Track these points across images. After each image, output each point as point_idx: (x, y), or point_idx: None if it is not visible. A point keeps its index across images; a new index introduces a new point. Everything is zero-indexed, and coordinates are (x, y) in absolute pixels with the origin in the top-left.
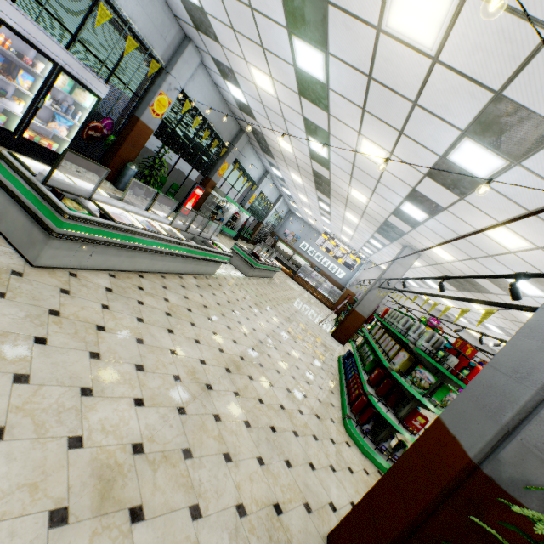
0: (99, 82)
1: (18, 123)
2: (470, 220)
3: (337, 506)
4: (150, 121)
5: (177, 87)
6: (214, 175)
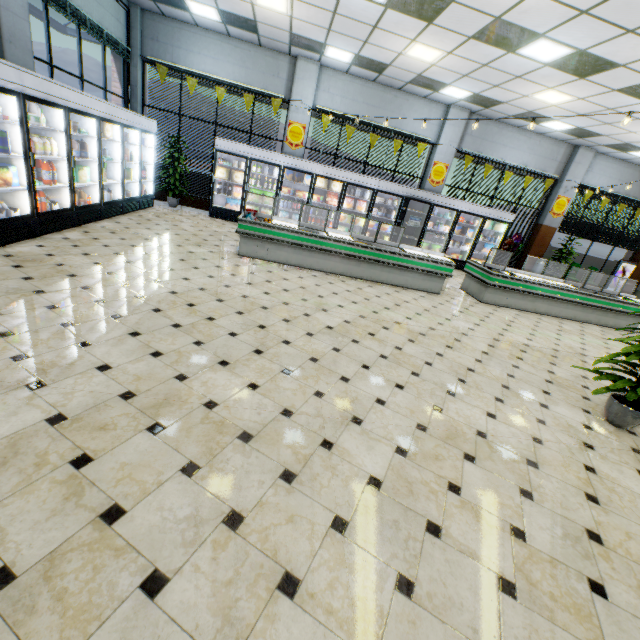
0: (508, 214)
1: (467, 256)
2: None
3: None
4: (551, 222)
5: (573, 186)
6: None
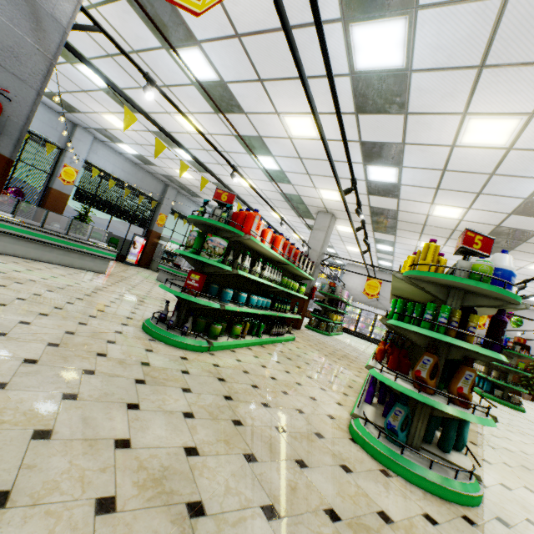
0: None
1: None
2: (275, 132)
3: None
4: (63, 188)
5: (79, 160)
6: (154, 226)
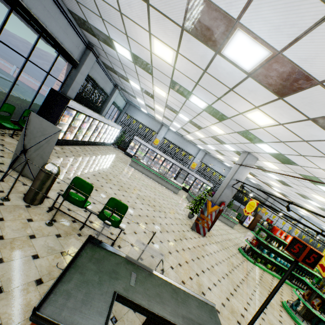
0: (211, 184)
1: (196, 192)
2: (310, 196)
3: (212, 231)
4: None
5: None
6: (259, 212)
